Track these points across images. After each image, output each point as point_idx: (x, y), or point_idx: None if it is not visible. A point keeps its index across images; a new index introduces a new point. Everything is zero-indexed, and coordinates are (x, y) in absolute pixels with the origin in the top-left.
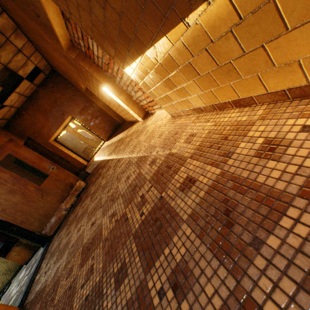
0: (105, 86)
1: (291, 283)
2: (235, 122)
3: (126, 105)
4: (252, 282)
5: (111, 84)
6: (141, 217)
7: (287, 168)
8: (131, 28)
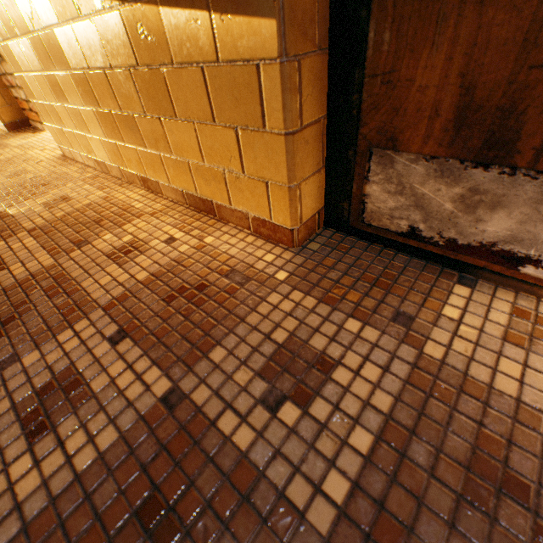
0: None
1: (9, 404)
2: (128, 205)
3: None
4: None
5: None
6: None
7: (122, 276)
8: None
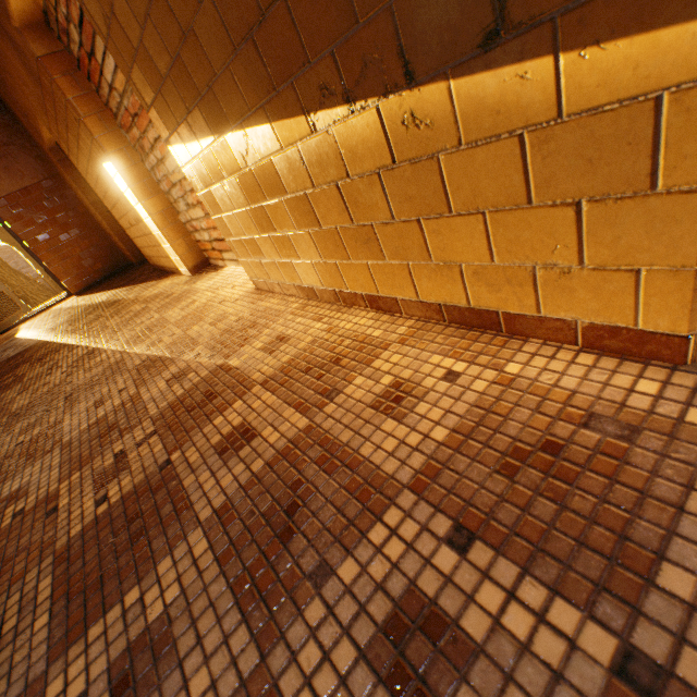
0: (113, 162)
1: (352, 649)
2: (362, 335)
3: (156, 226)
4: (290, 655)
5: (132, 163)
6: (97, 508)
7: (409, 437)
8: (205, 72)
